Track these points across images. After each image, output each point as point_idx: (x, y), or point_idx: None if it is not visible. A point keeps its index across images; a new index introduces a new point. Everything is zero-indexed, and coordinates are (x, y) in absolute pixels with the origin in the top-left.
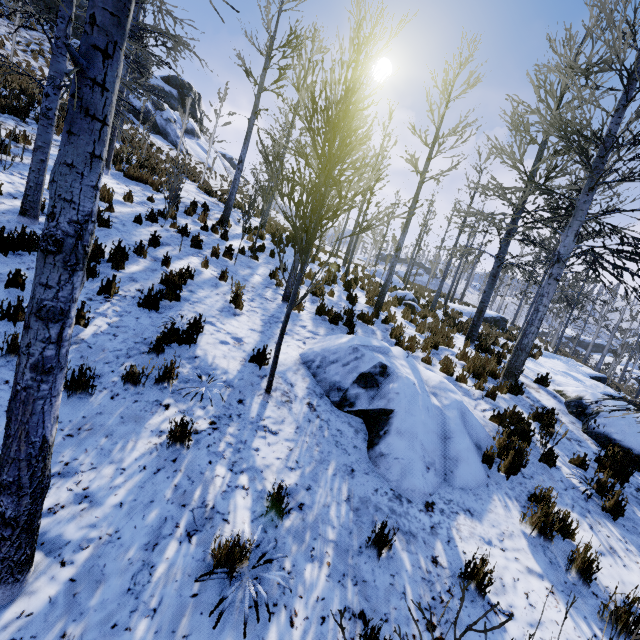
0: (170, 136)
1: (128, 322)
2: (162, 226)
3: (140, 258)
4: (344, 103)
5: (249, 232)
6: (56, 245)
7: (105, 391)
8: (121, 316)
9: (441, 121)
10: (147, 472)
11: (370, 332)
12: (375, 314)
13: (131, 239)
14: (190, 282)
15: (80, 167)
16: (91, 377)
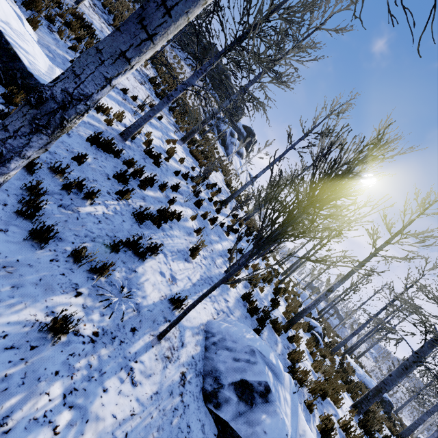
0: (228, 150)
1: (116, 219)
2: (187, 183)
3: (159, 191)
4: (352, 163)
5: (235, 217)
6: (38, 101)
7: (53, 252)
8: (116, 213)
9: (409, 223)
10: (2, 342)
11: (273, 340)
12: (285, 327)
13: (164, 179)
14: (175, 221)
15: (105, 56)
16: (50, 236)
